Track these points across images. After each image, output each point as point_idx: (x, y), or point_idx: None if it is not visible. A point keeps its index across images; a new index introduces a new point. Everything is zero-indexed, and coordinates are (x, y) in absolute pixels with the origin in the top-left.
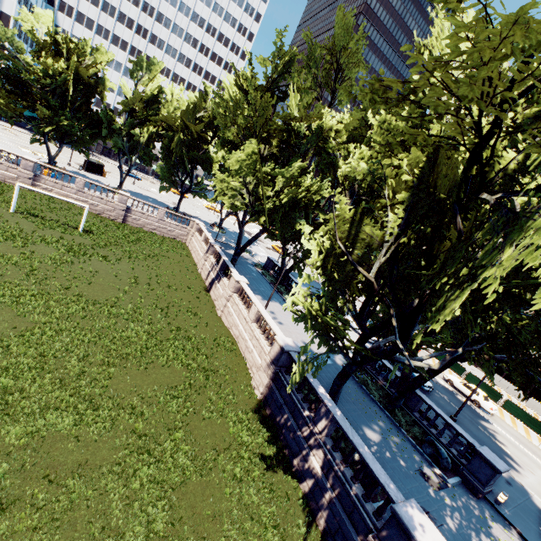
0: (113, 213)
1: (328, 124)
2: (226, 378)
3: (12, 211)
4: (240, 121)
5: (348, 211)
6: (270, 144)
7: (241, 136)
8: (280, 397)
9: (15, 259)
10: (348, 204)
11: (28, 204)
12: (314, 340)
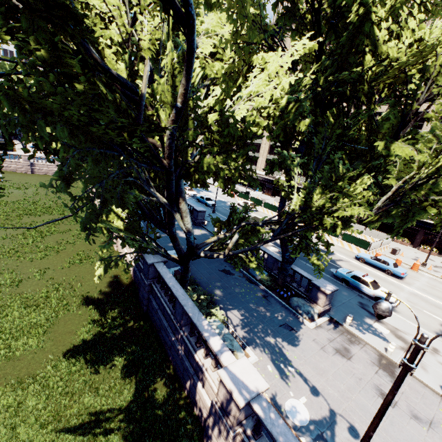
0: (23, 169)
1: None
2: None
3: None
4: None
5: None
6: None
7: None
8: None
9: None
10: None
11: None
12: None
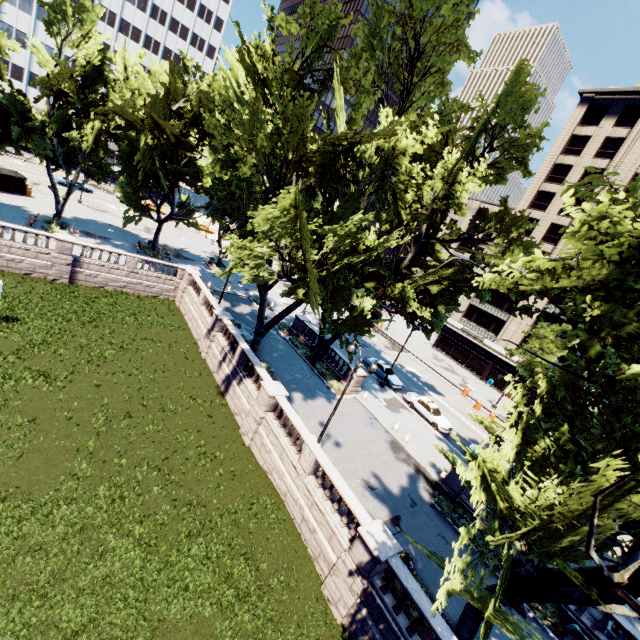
0: (51, 270)
1: (400, 144)
2: (283, 597)
3: None
4: (261, 143)
5: (611, 482)
6: (308, 174)
7: (262, 166)
8: (379, 637)
9: None
10: (413, 250)
11: None
12: (386, 461)
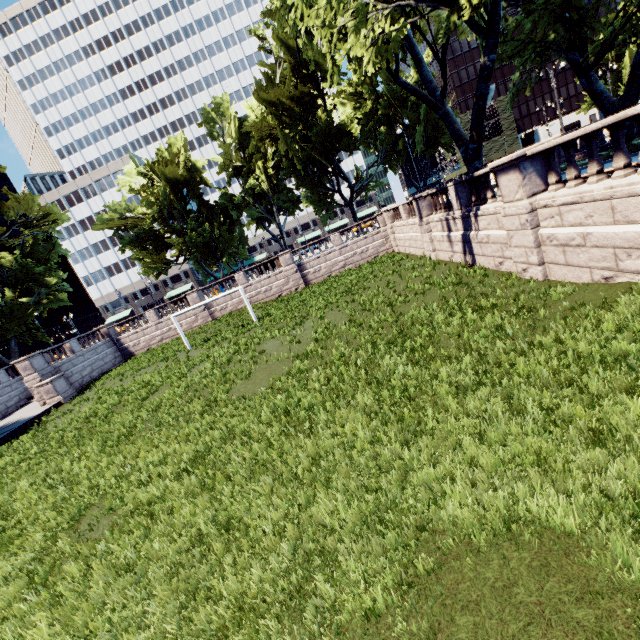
0: (290, 283)
1: None
2: None
3: (189, 349)
4: None
5: None
6: None
7: None
8: None
9: (158, 401)
10: None
11: (208, 334)
12: None
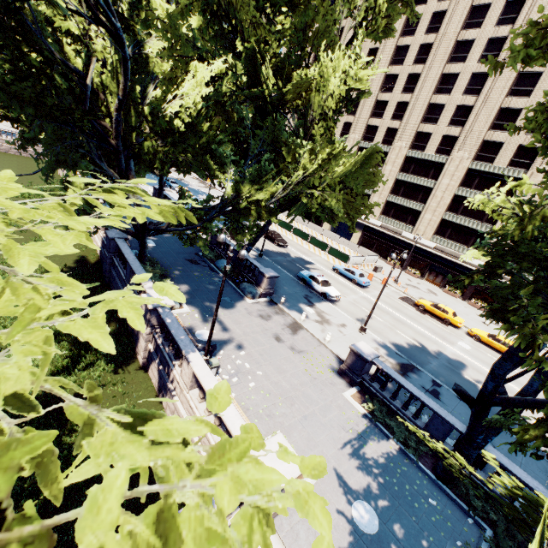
0: None
1: None
2: None
3: None
4: None
5: None
6: None
7: None
8: None
9: None
10: None
11: None
12: None
